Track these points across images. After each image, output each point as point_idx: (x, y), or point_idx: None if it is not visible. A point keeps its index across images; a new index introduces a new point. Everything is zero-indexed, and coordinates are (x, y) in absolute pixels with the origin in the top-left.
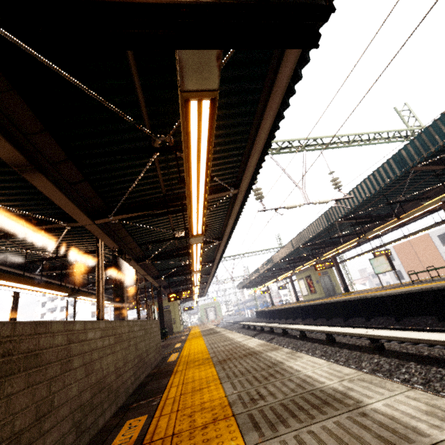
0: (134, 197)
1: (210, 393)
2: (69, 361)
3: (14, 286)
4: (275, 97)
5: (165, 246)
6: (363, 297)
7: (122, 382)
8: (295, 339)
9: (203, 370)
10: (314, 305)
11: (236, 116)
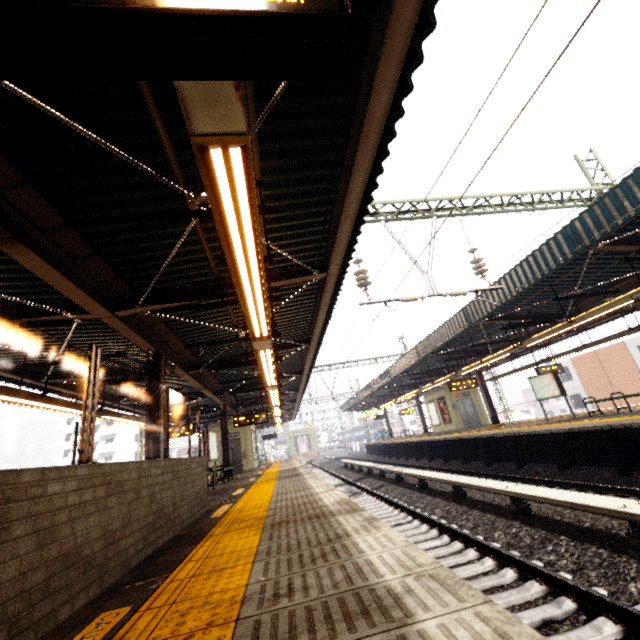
0: (173, 279)
1: (229, 578)
2: (4, 529)
3: (6, 400)
4: (368, 141)
5: (228, 349)
6: (514, 434)
7: (117, 552)
8: (411, 490)
9: (244, 538)
10: (446, 441)
11: (315, 167)
